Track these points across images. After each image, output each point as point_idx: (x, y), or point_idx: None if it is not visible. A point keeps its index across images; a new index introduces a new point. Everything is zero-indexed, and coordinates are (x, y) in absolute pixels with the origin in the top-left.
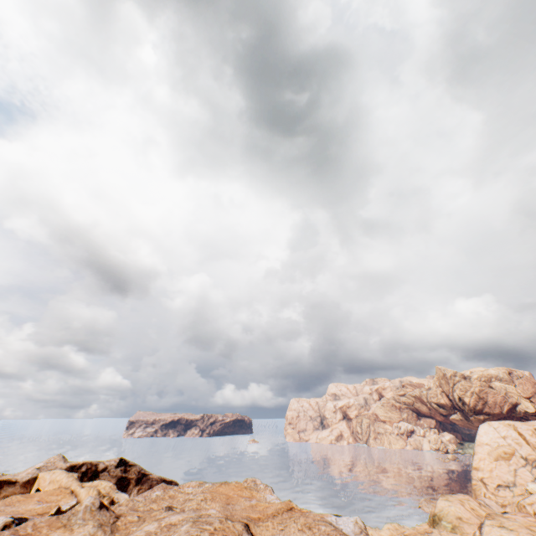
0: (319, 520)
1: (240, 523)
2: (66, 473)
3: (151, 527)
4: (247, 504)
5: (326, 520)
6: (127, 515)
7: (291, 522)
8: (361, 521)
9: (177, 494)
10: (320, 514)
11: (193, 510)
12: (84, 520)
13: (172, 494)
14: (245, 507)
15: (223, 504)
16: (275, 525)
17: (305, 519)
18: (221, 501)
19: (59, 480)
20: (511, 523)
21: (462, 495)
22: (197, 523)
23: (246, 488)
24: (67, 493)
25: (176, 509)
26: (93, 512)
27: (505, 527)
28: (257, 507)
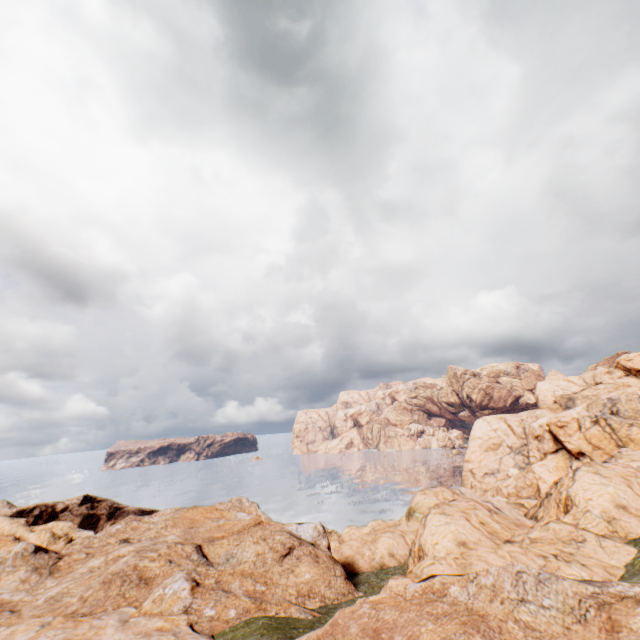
0: (277, 531)
1: (192, 546)
2: (9, 520)
3: (96, 562)
4: (214, 525)
5: (285, 530)
6: (73, 554)
7: (248, 536)
8: (321, 526)
9: (141, 525)
10: (281, 525)
11: (150, 539)
12: (14, 567)
13: (135, 526)
14: (211, 528)
15: (185, 529)
16: (231, 542)
17: (263, 532)
18: (184, 526)
19: (1, 528)
20: (451, 510)
21: (440, 487)
22: (141, 552)
23: (217, 510)
24: (9, 541)
25: (133, 540)
26: (26, 557)
27: (445, 513)
28: (224, 527)
